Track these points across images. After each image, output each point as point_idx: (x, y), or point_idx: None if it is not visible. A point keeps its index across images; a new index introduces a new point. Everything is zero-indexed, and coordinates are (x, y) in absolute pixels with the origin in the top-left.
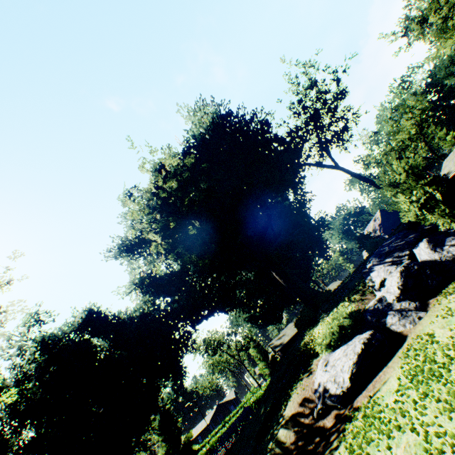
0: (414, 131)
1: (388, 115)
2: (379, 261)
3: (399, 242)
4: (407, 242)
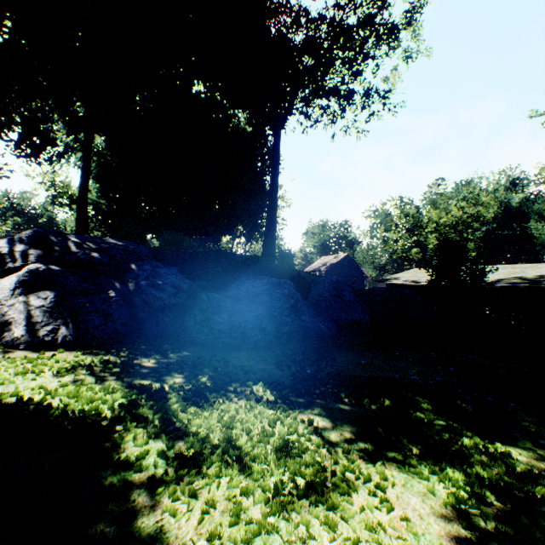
0: (445, 222)
1: (454, 182)
2: (19, 241)
3: (77, 248)
4: (68, 255)
